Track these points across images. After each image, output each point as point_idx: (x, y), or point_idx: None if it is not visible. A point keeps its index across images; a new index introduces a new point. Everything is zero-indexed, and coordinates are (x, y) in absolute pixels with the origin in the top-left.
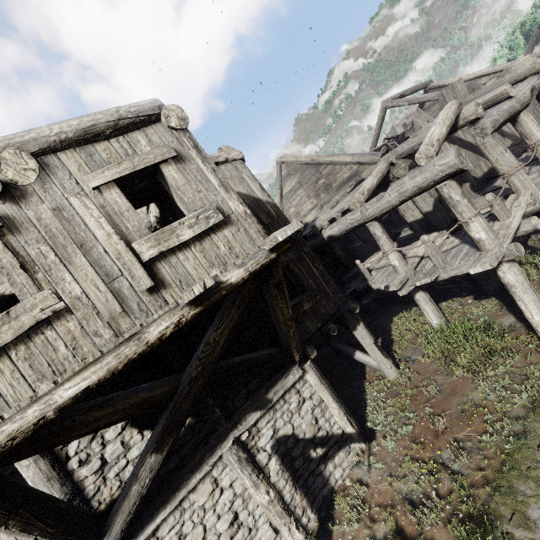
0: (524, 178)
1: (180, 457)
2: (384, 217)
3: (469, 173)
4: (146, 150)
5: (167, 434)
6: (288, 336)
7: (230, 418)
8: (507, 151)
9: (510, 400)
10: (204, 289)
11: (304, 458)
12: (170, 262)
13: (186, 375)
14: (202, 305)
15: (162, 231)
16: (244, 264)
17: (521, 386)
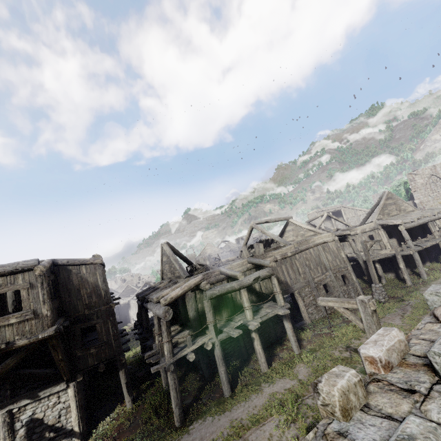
0: (212, 328)
1: None
2: None
3: (231, 302)
4: (20, 282)
5: None
6: (59, 367)
7: (13, 398)
8: (210, 311)
9: None
10: None
11: (40, 434)
12: (1, 330)
13: None
14: (1, 351)
15: (4, 318)
16: (30, 338)
17: (147, 439)
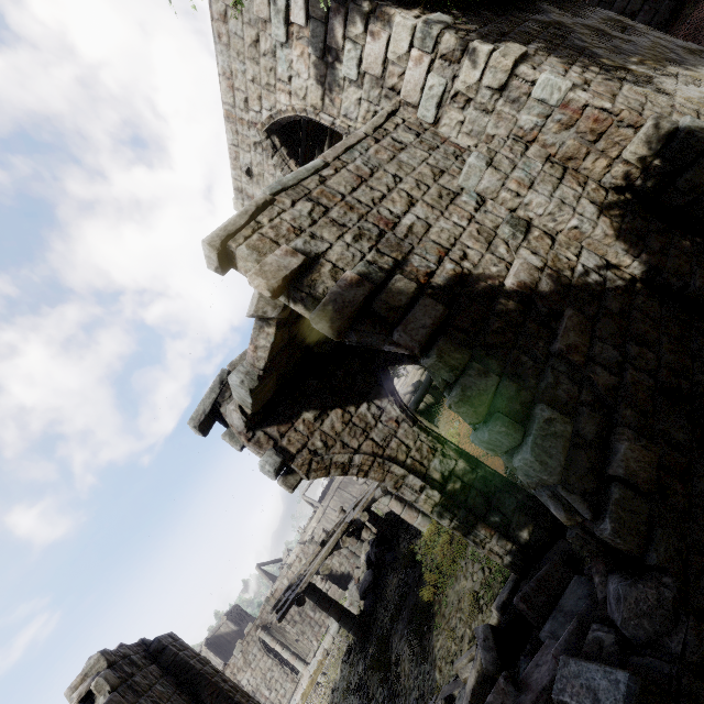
0: None
1: None
2: None
3: None
4: None
5: None
6: None
7: None
8: None
9: None
10: None
11: None
12: None
13: None
14: None
15: None
16: None
17: None
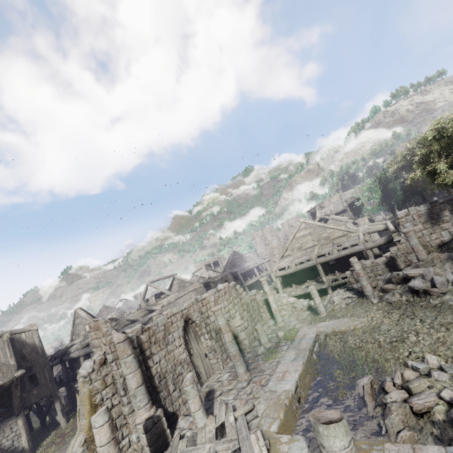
0: None
1: None
2: None
3: None
4: None
5: None
6: (15, 403)
7: None
8: None
9: None
10: None
11: None
12: None
13: None
14: None
15: None
16: (5, 380)
17: None
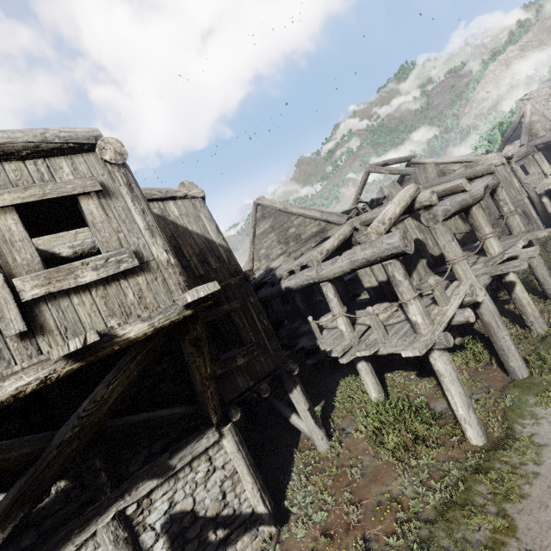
0: (466, 268)
1: (40, 532)
2: (355, 272)
3: (427, 250)
4: (67, 178)
5: (16, 507)
6: (204, 396)
7: (118, 486)
8: (454, 240)
9: (425, 498)
10: (83, 345)
11: (199, 541)
12: (60, 305)
13: (58, 436)
14: (83, 360)
15: (57, 269)
16: (150, 318)
17: (437, 483)
